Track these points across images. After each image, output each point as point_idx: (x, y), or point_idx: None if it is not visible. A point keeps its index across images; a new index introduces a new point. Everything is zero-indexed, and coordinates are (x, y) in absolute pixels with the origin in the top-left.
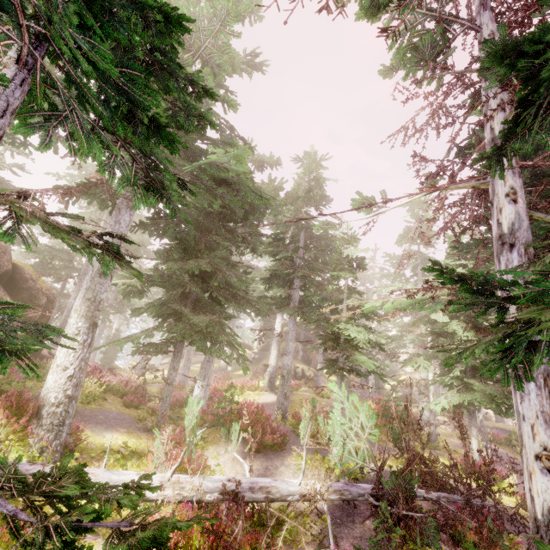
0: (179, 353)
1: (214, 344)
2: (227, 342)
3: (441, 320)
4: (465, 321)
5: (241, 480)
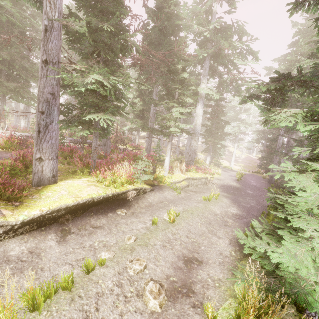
0: (4, 102)
1: (23, 98)
2: (31, 98)
3: (130, 96)
4: (142, 99)
5: (34, 135)
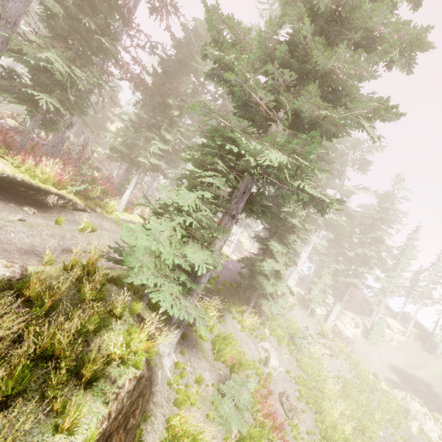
0: None
1: None
2: None
3: (124, 117)
4: None
5: None
